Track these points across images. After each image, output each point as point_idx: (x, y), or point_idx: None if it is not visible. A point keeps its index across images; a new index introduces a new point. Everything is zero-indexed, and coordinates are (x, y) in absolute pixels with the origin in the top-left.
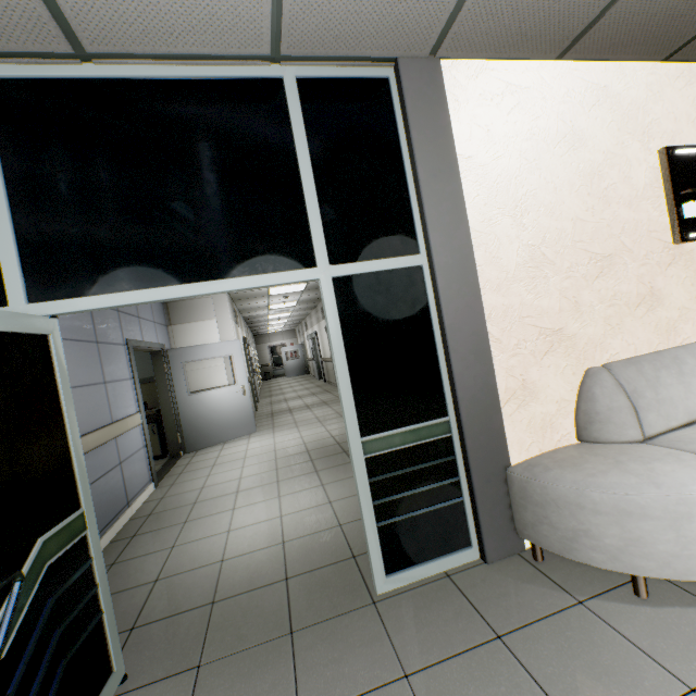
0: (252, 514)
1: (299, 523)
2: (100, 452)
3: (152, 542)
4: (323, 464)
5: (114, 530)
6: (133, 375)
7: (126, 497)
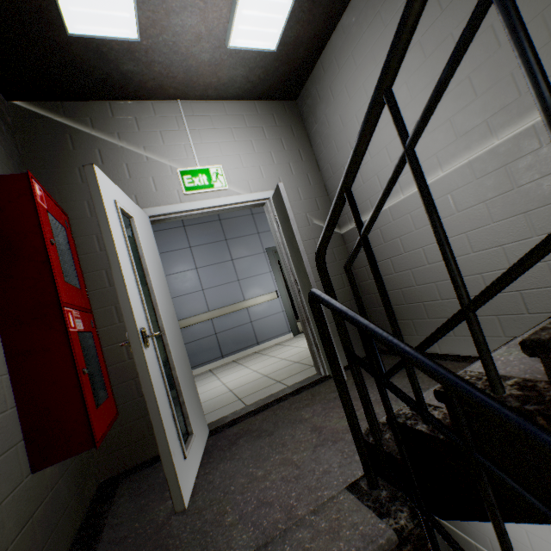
0: (234, 375)
1: (208, 393)
2: (230, 317)
3: (224, 368)
4: (310, 358)
5: (239, 355)
6: (272, 269)
7: (256, 340)
